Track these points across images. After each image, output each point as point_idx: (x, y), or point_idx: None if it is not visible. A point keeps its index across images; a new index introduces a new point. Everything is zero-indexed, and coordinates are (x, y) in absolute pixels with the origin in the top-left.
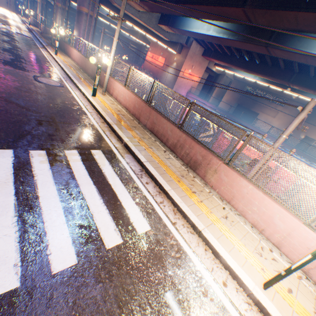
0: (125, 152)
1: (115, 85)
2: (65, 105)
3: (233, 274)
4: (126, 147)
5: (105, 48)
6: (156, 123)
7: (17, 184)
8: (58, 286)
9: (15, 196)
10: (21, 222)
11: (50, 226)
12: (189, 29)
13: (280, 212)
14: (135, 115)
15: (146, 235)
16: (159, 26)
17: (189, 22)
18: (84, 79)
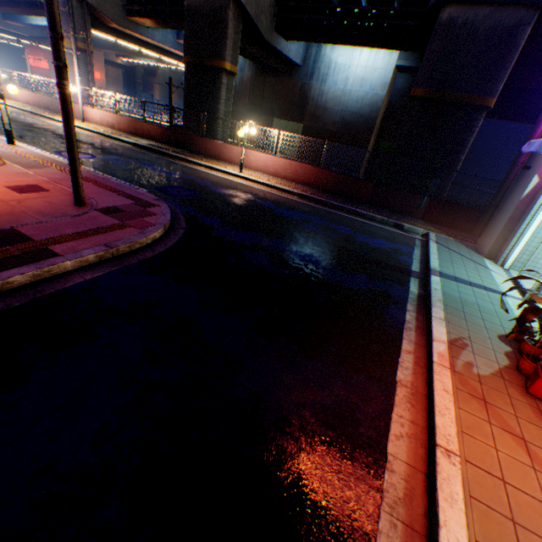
0: None
1: None
2: None
3: None
4: None
5: None
6: None
7: None
8: None
9: None
10: None
11: None
12: (31, 23)
13: None
14: None
15: None
16: (7, 23)
17: (28, 16)
18: None
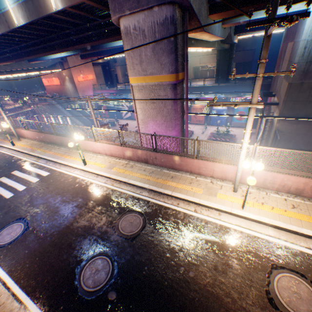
0: (39, 159)
1: (23, 132)
2: (2, 159)
3: (77, 168)
4: (39, 157)
5: (6, 99)
6: (50, 139)
7: (1, 186)
8: (23, 191)
9: (3, 188)
10: (8, 189)
11: (17, 187)
12: (51, 58)
13: (92, 143)
14: (42, 141)
15: (48, 175)
16: (31, 63)
17: None
18: (4, 139)
